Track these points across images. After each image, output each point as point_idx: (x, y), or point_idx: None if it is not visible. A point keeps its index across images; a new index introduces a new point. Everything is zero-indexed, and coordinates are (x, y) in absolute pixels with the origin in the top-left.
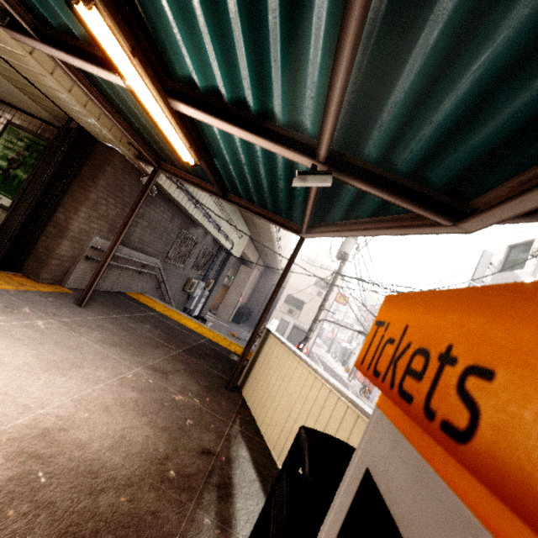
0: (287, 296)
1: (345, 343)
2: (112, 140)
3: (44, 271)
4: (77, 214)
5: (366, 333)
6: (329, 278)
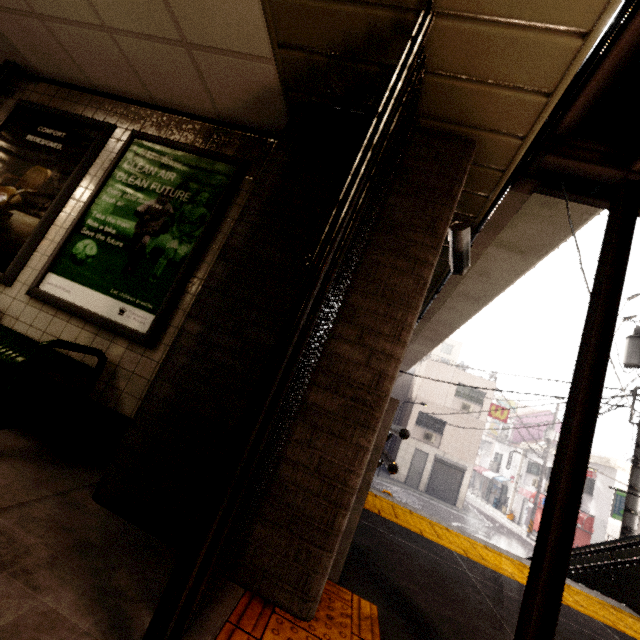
0: (419, 414)
1: (488, 471)
2: (543, 85)
3: (321, 569)
4: (402, 340)
5: (530, 458)
6: (474, 384)
